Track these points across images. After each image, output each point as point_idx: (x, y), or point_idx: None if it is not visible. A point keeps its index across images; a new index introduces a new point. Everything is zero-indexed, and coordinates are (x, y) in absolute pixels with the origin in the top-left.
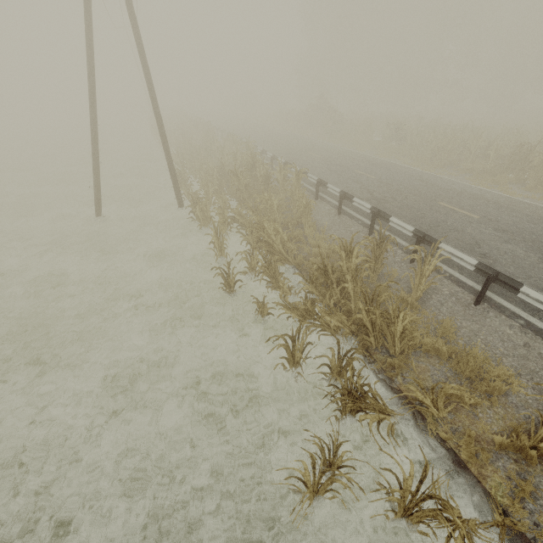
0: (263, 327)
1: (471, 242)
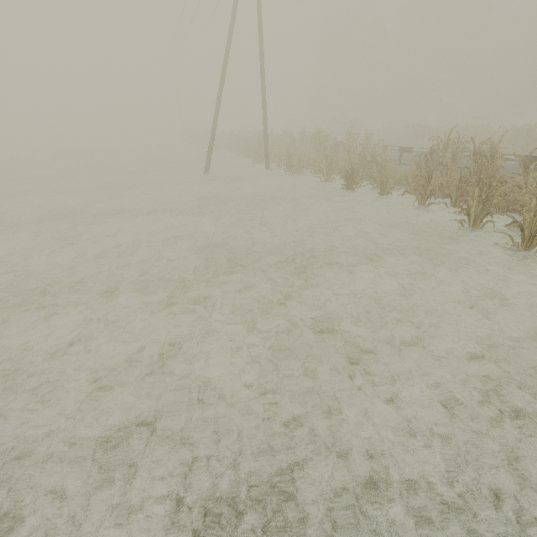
0: (380, 207)
1: (508, 166)
